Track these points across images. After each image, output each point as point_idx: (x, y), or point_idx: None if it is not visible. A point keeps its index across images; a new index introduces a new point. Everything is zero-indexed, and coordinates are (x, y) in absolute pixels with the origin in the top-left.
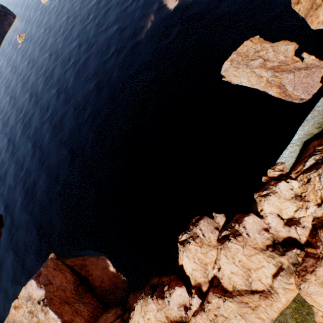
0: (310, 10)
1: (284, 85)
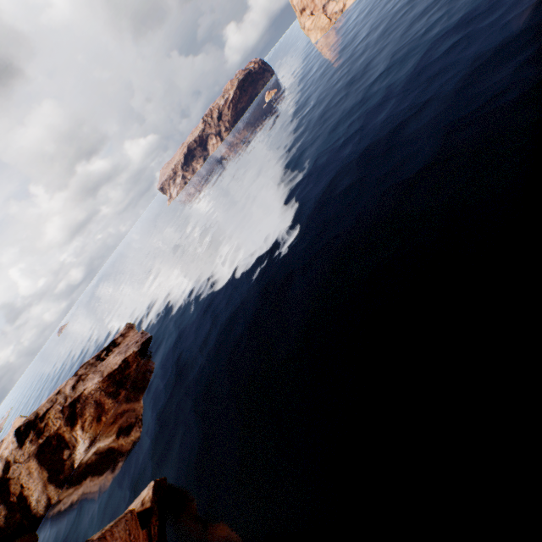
0: None
1: None
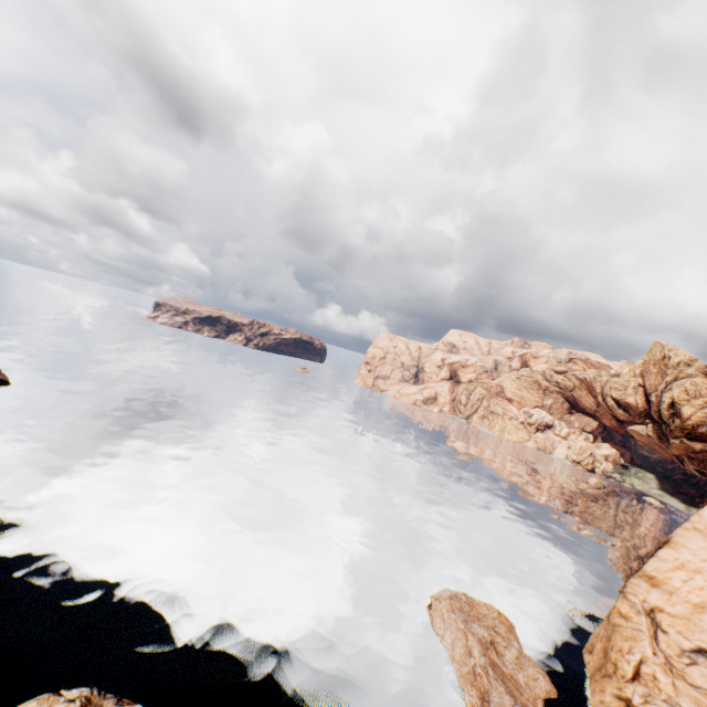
0: (597, 671)
1: (490, 701)
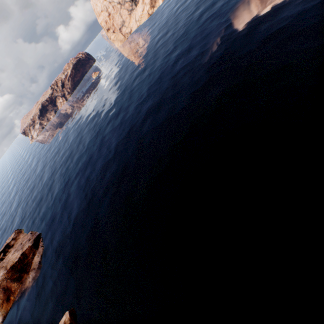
0: None
1: None
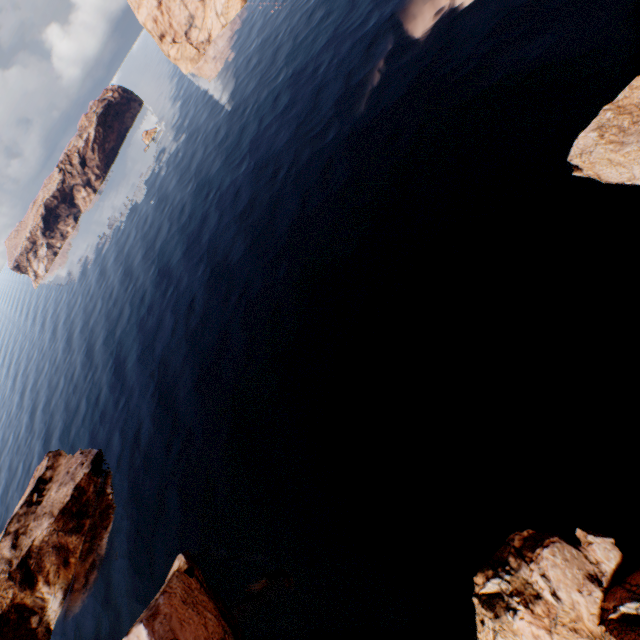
0: None
1: None
